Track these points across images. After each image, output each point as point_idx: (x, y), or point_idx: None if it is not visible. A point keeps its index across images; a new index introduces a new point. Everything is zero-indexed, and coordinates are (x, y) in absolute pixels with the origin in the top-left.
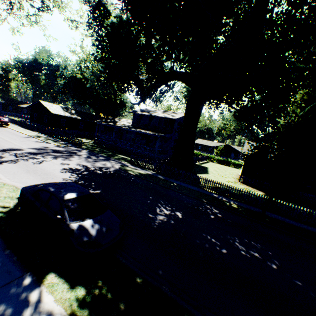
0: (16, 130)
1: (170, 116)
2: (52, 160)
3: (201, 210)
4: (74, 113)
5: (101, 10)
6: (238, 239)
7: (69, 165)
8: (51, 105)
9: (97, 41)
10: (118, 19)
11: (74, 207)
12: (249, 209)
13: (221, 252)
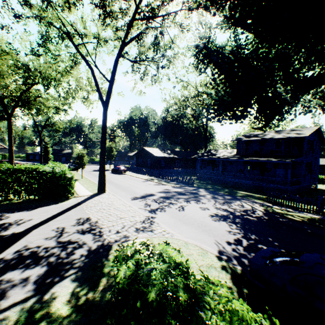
0: (132, 176)
1: (293, 134)
2: (188, 204)
3: None
4: (170, 153)
5: (208, 48)
6: None
7: (209, 209)
8: (152, 150)
9: (216, 73)
10: (232, 47)
11: None
12: None
13: None
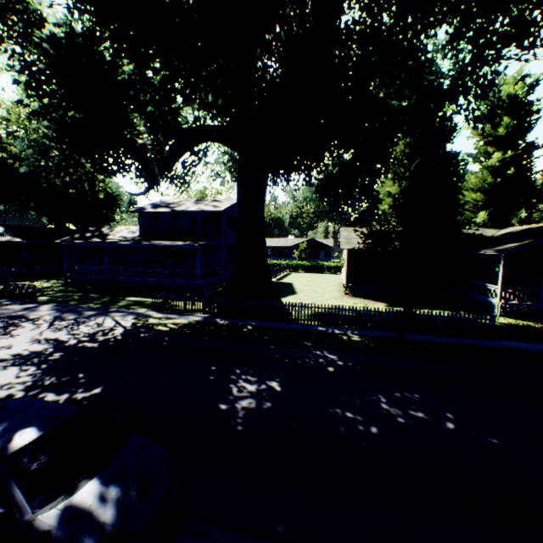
0: None
1: (210, 207)
2: None
3: (308, 363)
4: (4, 232)
5: (21, 10)
6: (384, 396)
7: (11, 348)
8: None
9: (23, 73)
10: (64, 30)
11: (40, 464)
12: (377, 337)
13: (370, 433)
